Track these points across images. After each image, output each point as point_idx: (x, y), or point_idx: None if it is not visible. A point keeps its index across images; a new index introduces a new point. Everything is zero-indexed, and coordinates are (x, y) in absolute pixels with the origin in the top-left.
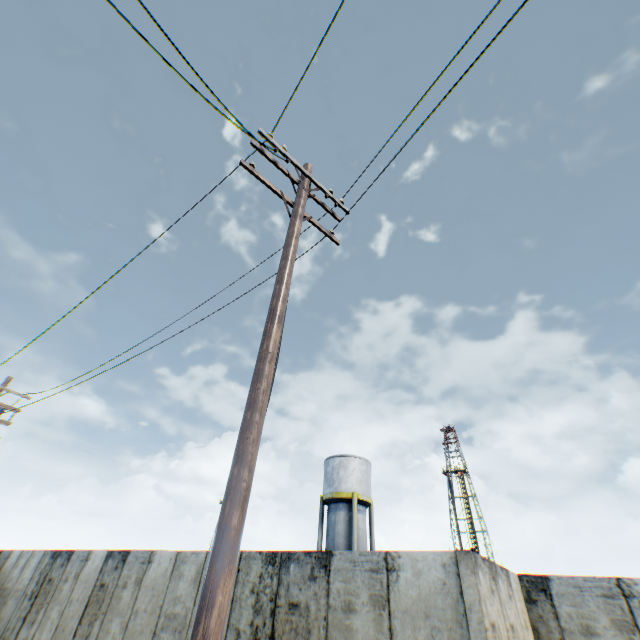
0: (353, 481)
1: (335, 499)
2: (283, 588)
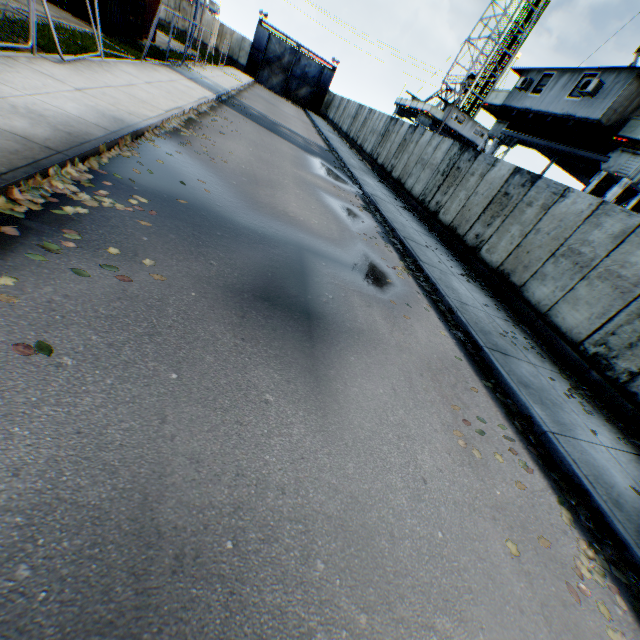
0: None
1: None
2: (182, 6)
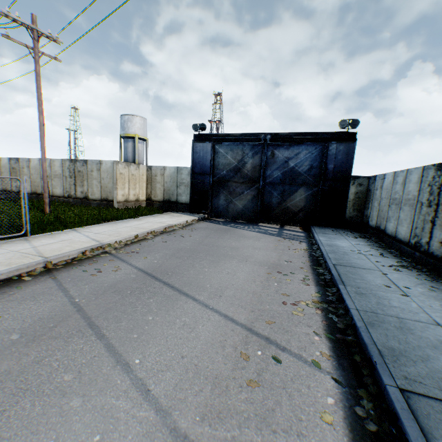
0: (136, 129)
1: (126, 137)
2: (76, 168)
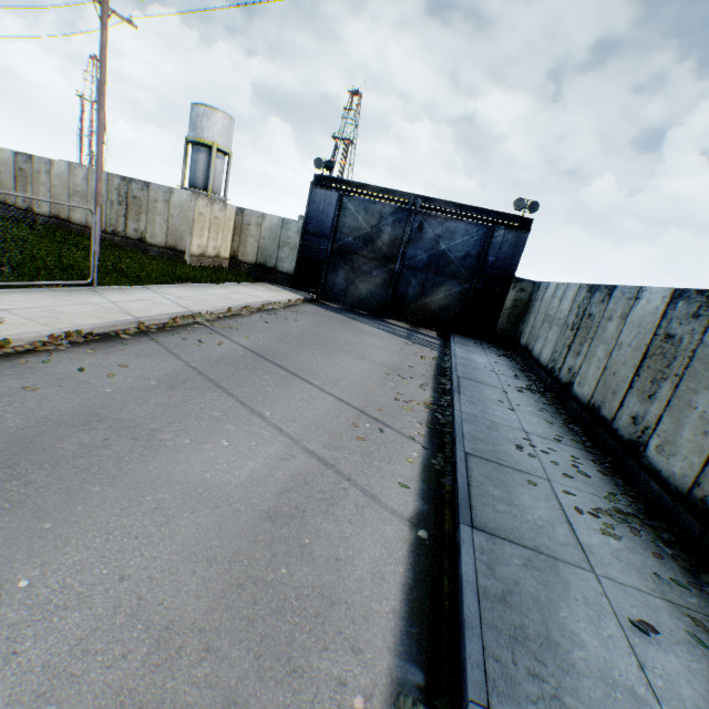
0: (215, 133)
1: (198, 144)
2: (131, 191)
